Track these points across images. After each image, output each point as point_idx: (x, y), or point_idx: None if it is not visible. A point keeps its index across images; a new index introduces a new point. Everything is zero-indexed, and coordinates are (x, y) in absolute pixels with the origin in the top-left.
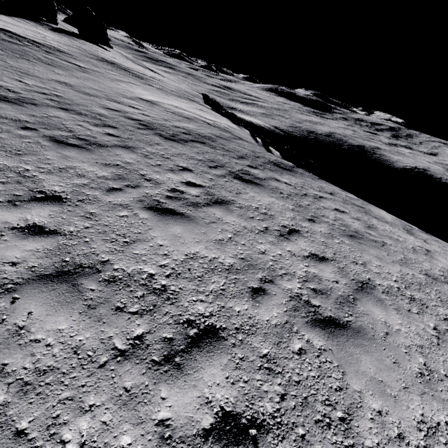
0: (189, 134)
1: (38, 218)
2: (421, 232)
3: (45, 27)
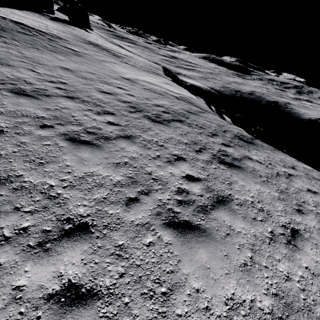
0: (168, 112)
1: (71, 270)
2: None
3: (46, 17)
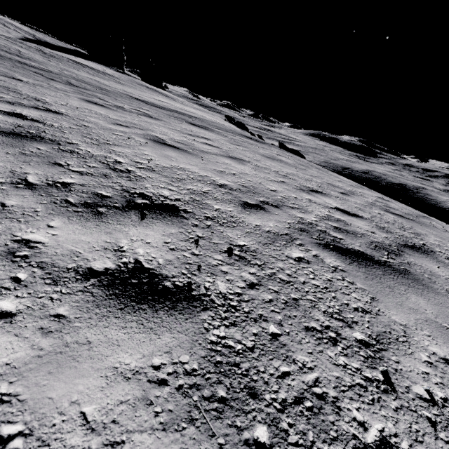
0: (176, 111)
1: None
2: (380, 194)
3: (111, 69)
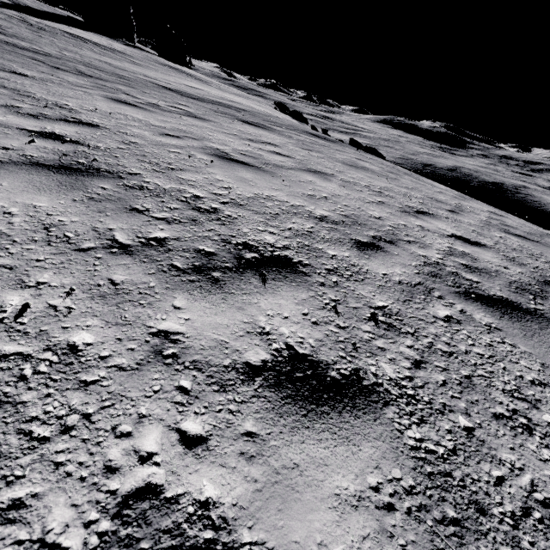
0: (218, 102)
1: None
2: (486, 205)
3: (118, 42)
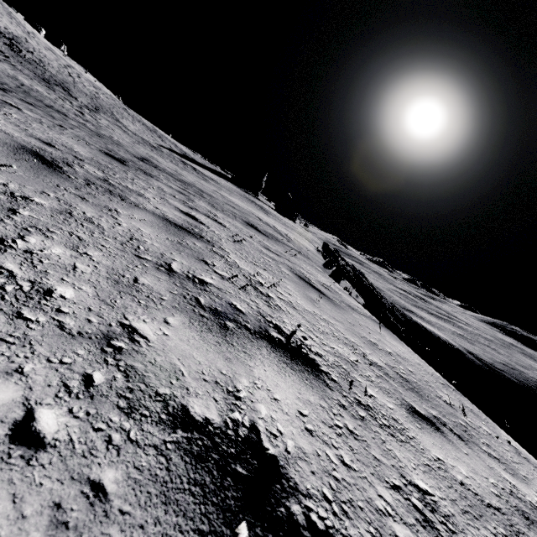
0: (188, 183)
1: None
2: (515, 452)
3: (239, 188)
